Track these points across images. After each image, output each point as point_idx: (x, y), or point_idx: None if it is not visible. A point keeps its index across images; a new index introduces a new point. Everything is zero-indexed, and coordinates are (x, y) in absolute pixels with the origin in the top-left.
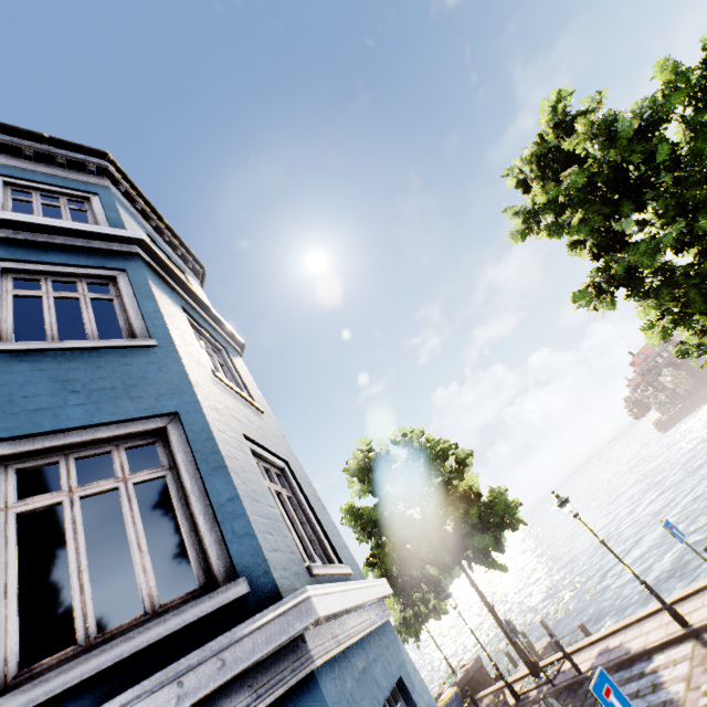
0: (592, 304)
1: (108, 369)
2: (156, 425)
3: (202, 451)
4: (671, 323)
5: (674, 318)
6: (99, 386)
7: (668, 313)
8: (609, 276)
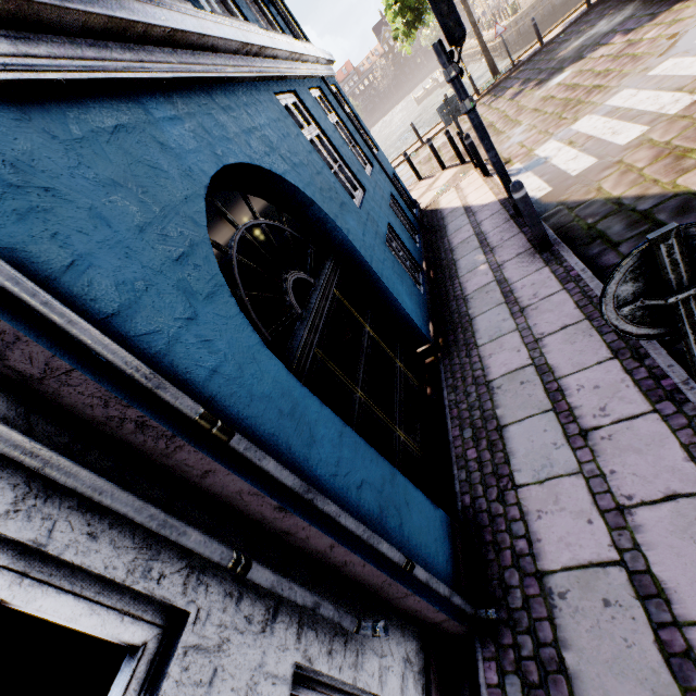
0: None
1: None
2: None
3: None
4: (398, 10)
5: (400, 7)
6: None
7: (400, 1)
8: None
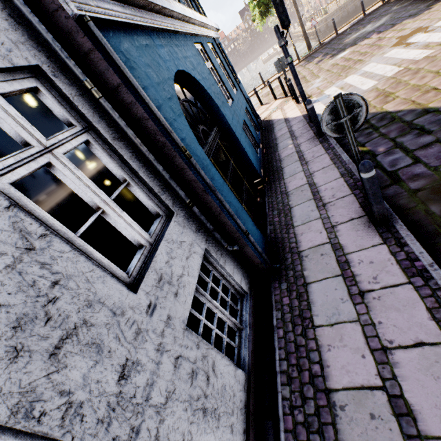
0: None
1: None
2: None
3: None
4: (256, 4)
5: (258, 2)
6: None
7: None
8: None
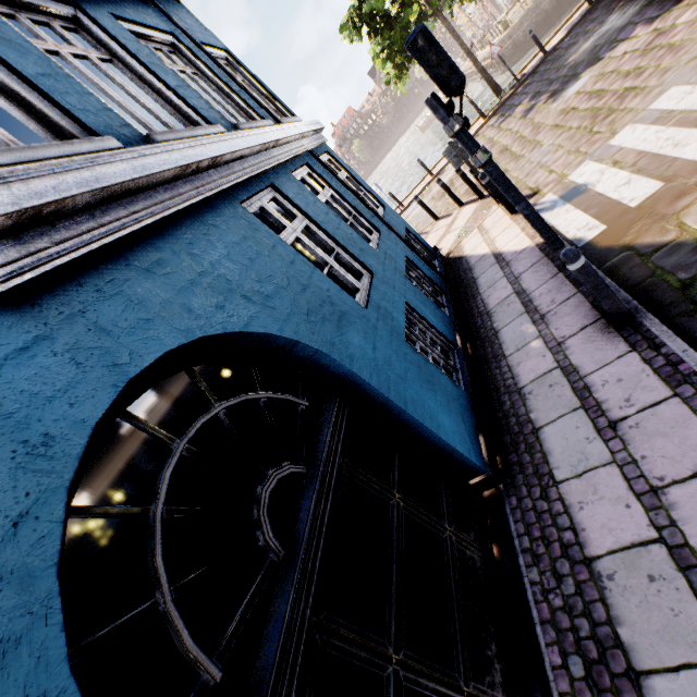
0: (350, 37)
1: (181, 13)
2: (224, 55)
3: (251, 72)
4: (386, 57)
5: (388, 54)
6: (189, 23)
7: (387, 48)
8: (360, 15)
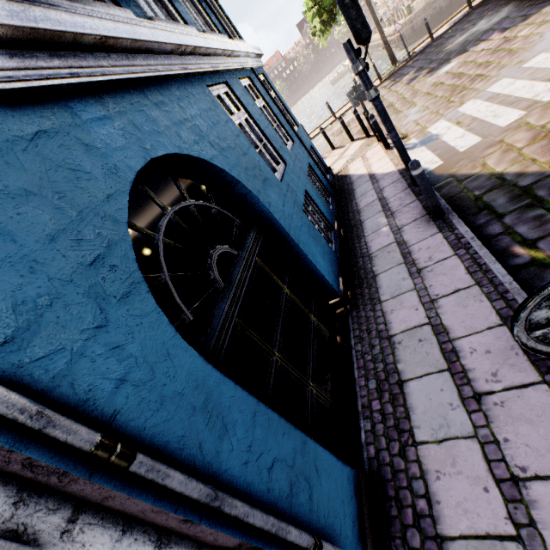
0: None
1: None
2: None
3: None
4: (316, 12)
5: (317, 10)
6: None
7: (318, 5)
8: None
